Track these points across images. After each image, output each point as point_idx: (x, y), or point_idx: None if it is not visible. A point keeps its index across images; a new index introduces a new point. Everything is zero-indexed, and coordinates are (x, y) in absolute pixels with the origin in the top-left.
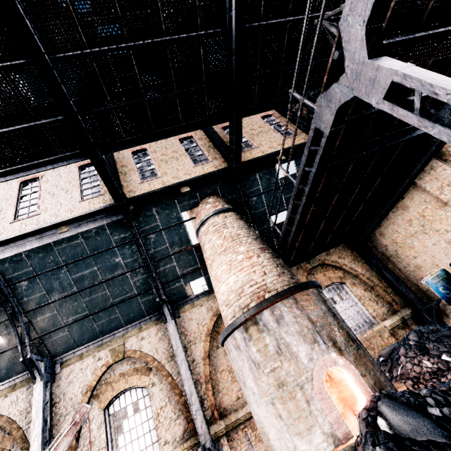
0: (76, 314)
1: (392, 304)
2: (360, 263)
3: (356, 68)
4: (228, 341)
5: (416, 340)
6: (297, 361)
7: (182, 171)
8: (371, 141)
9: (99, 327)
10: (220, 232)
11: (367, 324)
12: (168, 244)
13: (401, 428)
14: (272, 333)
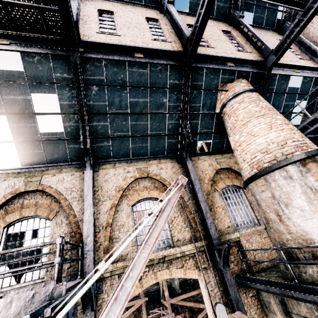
0: (121, 132)
1: None
2: None
3: None
4: (274, 173)
5: None
6: None
7: (229, 50)
8: None
9: (132, 149)
10: (256, 102)
11: None
12: (202, 104)
13: None
14: None
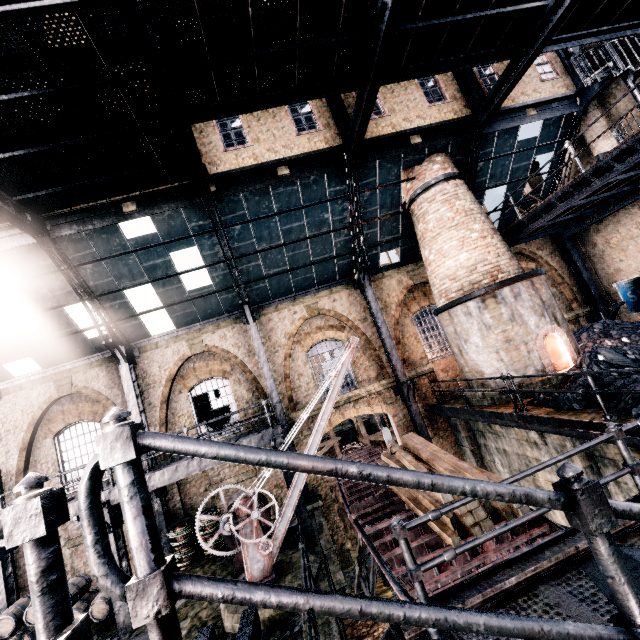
0: (277, 268)
1: (572, 302)
2: (556, 259)
3: None
4: (456, 309)
5: (600, 328)
6: (526, 327)
7: (415, 111)
8: None
9: (294, 283)
10: (451, 203)
11: None
12: (379, 206)
13: (613, 360)
14: (509, 306)
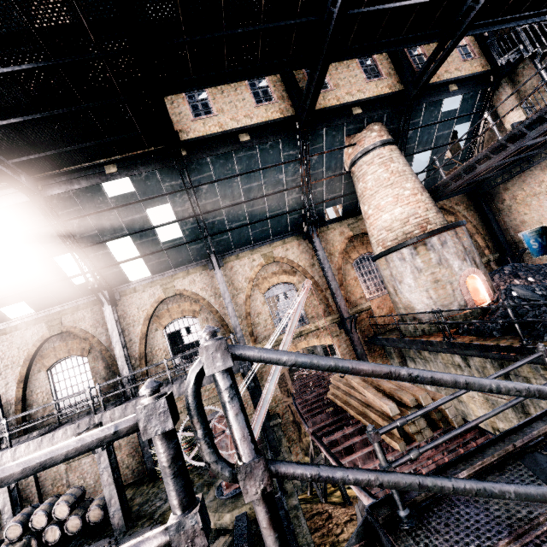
0: (238, 222)
1: (484, 249)
2: (472, 212)
3: None
4: (392, 255)
5: (509, 270)
6: (451, 269)
7: (356, 86)
8: None
9: (252, 235)
10: (387, 165)
11: None
12: (325, 168)
13: (524, 295)
14: (437, 252)
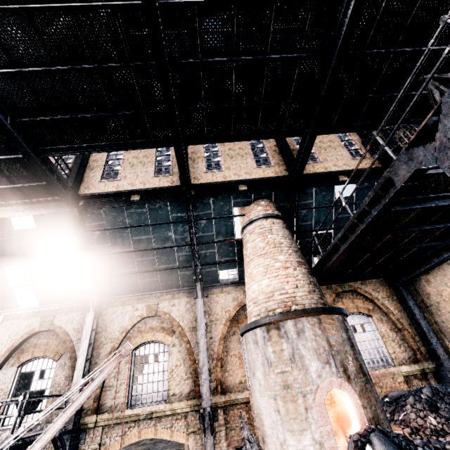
0: (128, 268)
1: (415, 353)
2: (394, 302)
3: (446, 141)
4: (249, 334)
5: (428, 395)
6: (306, 373)
7: (244, 170)
8: (444, 195)
9: (142, 284)
10: (264, 235)
11: (382, 362)
12: (215, 232)
13: None
14: (290, 342)
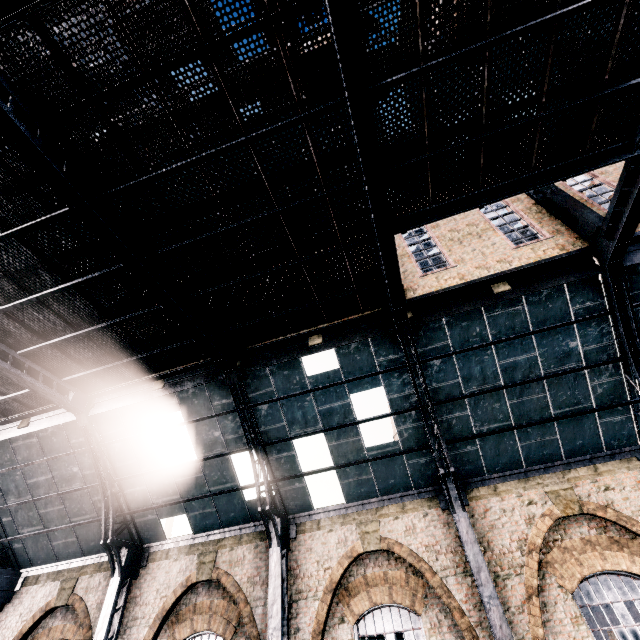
0: (494, 422)
1: None
2: None
3: None
4: None
5: None
6: None
7: None
8: None
9: (522, 450)
10: None
11: None
12: None
13: None
14: None
